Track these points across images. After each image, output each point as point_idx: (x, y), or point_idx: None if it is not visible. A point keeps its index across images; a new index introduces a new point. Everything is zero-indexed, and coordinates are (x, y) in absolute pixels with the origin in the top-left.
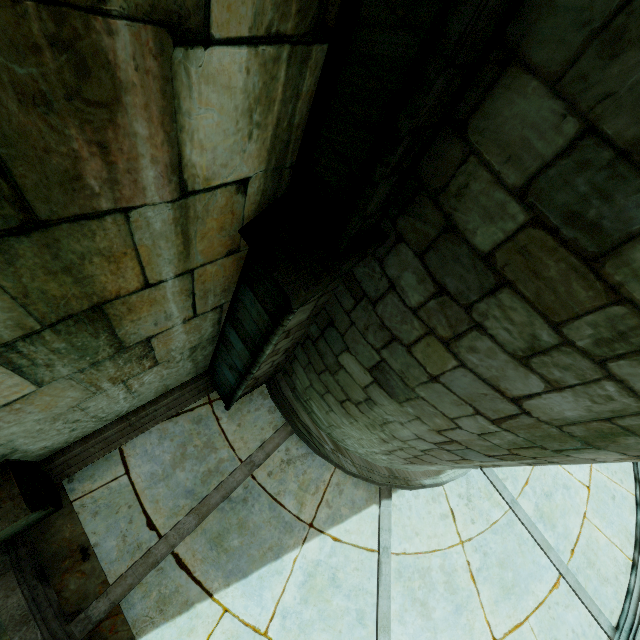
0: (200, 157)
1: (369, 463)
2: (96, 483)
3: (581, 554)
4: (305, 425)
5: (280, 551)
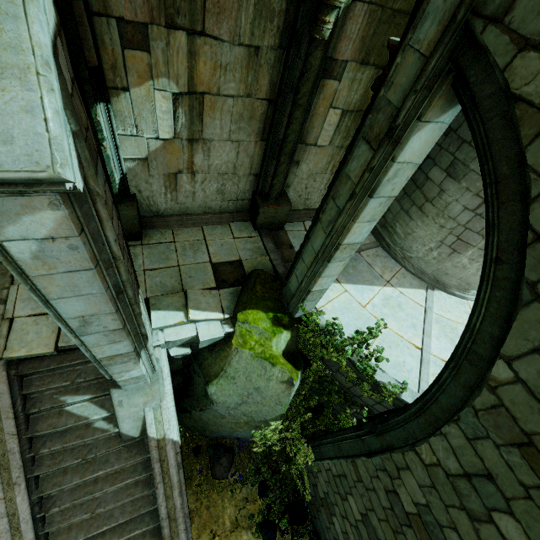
0: None
1: (422, 269)
2: (294, 229)
3: None
4: (387, 243)
5: (372, 284)
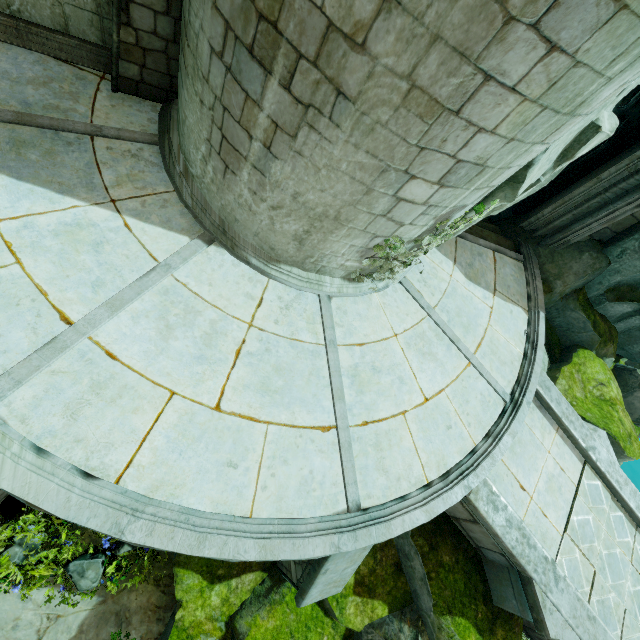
0: None
1: (207, 203)
2: None
3: (374, 432)
4: (171, 143)
5: (67, 192)
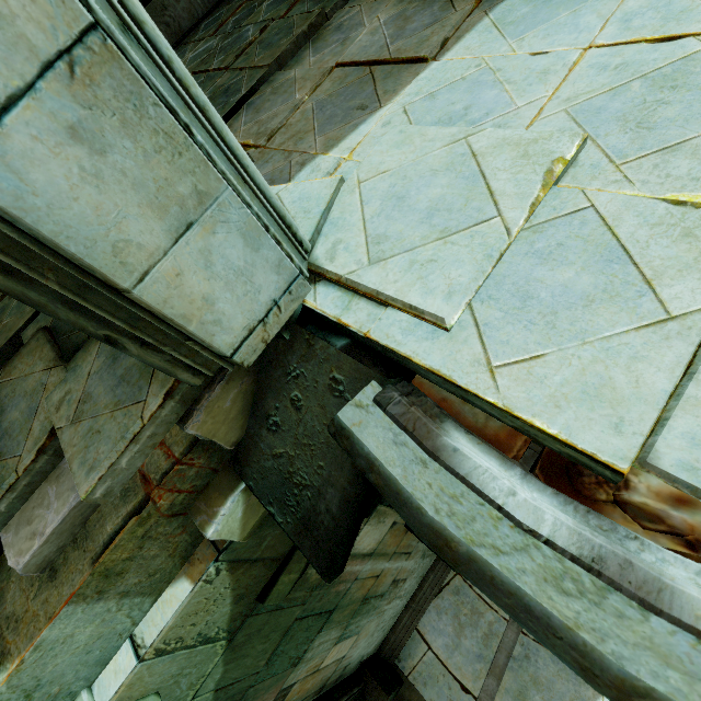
0: (370, 545)
1: None
2: (414, 660)
3: None
4: None
5: None
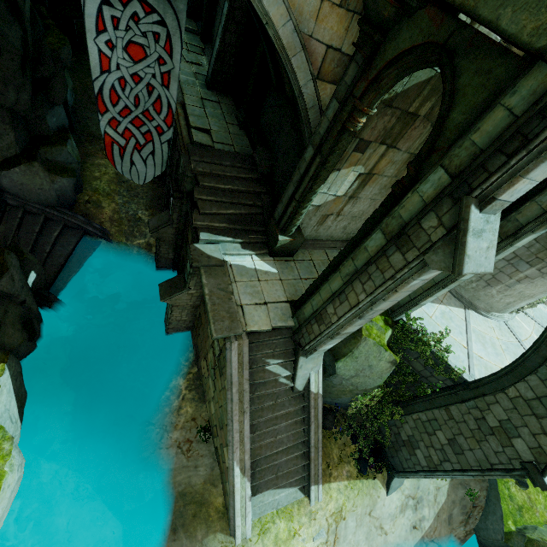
0: None
1: (462, 294)
2: None
3: None
4: None
5: (432, 302)
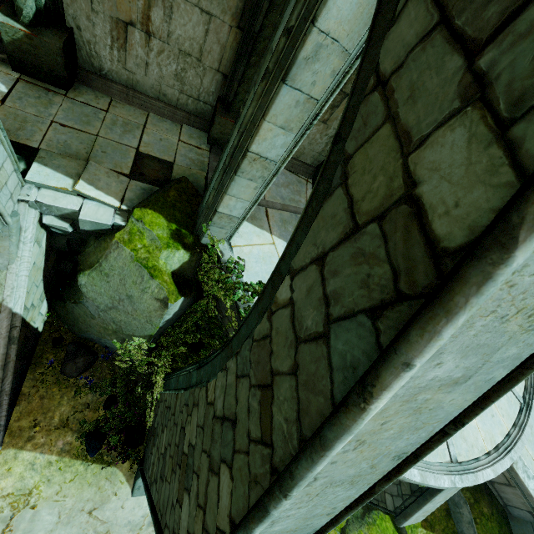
0: None
1: None
2: None
3: None
4: None
5: None
